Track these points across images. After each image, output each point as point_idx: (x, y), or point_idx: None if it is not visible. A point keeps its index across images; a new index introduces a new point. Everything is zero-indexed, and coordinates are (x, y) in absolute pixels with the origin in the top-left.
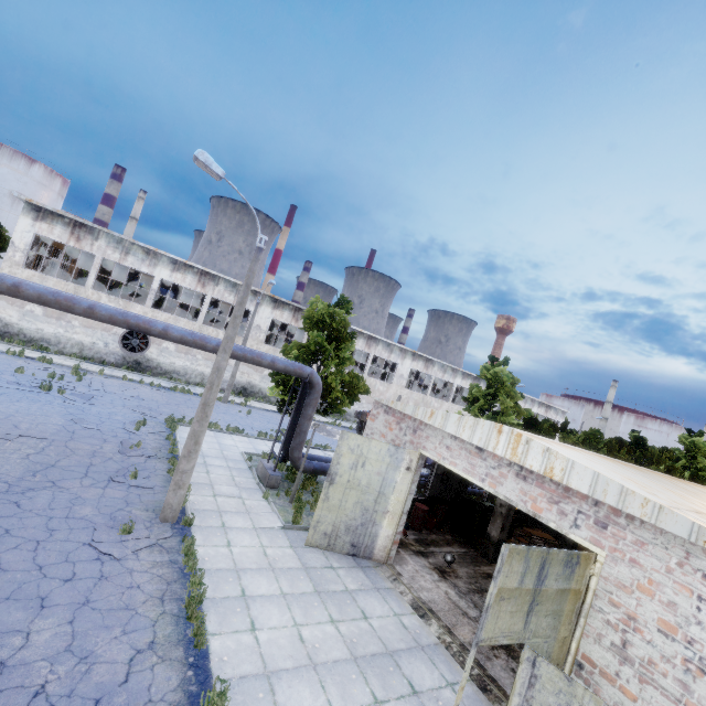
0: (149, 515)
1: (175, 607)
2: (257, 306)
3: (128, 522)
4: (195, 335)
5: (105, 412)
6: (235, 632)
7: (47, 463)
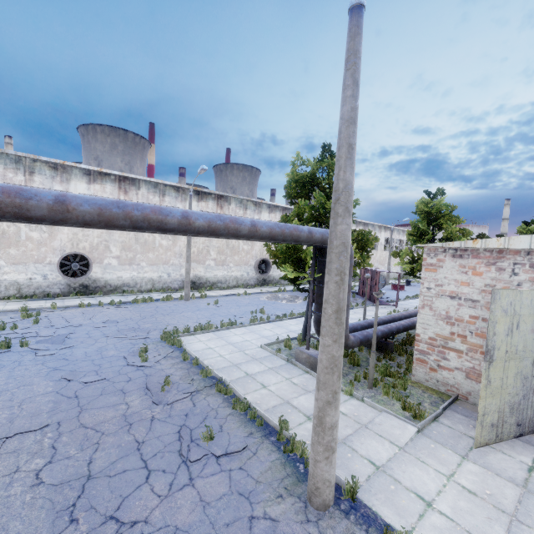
0: (293, 507)
1: None
2: (191, 198)
3: None
4: (223, 217)
5: (91, 351)
6: None
7: (78, 477)
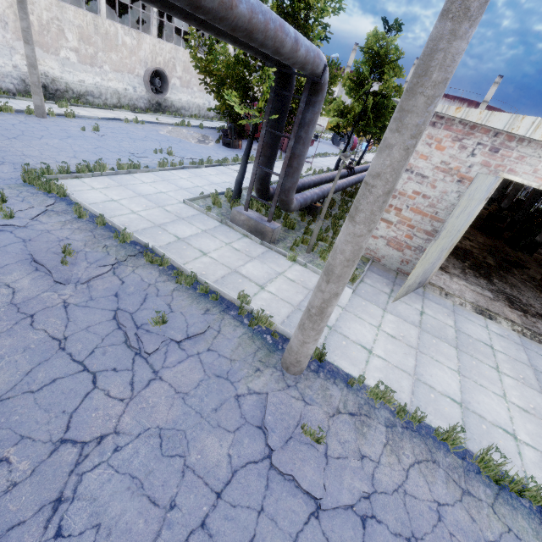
0: (273, 377)
1: (481, 486)
2: None
3: (324, 432)
4: None
5: None
6: (521, 457)
7: None
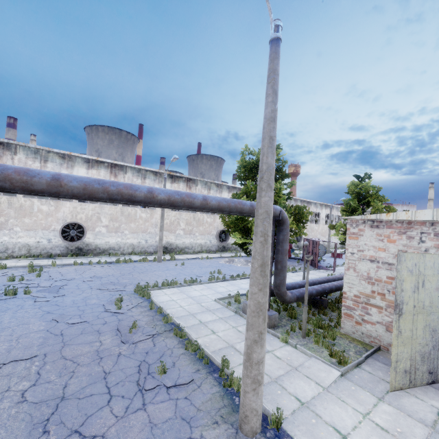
0: (226, 432)
1: None
2: (165, 180)
3: None
4: (180, 193)
5: (78, 299)
6: None
7: (54, 397)
